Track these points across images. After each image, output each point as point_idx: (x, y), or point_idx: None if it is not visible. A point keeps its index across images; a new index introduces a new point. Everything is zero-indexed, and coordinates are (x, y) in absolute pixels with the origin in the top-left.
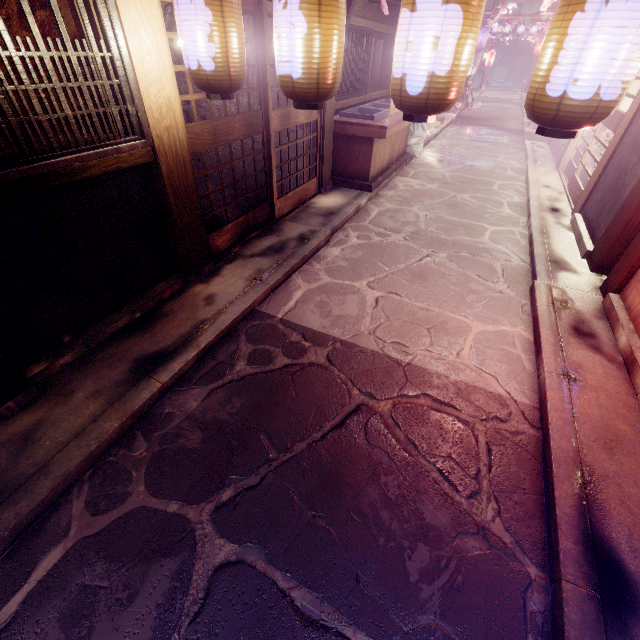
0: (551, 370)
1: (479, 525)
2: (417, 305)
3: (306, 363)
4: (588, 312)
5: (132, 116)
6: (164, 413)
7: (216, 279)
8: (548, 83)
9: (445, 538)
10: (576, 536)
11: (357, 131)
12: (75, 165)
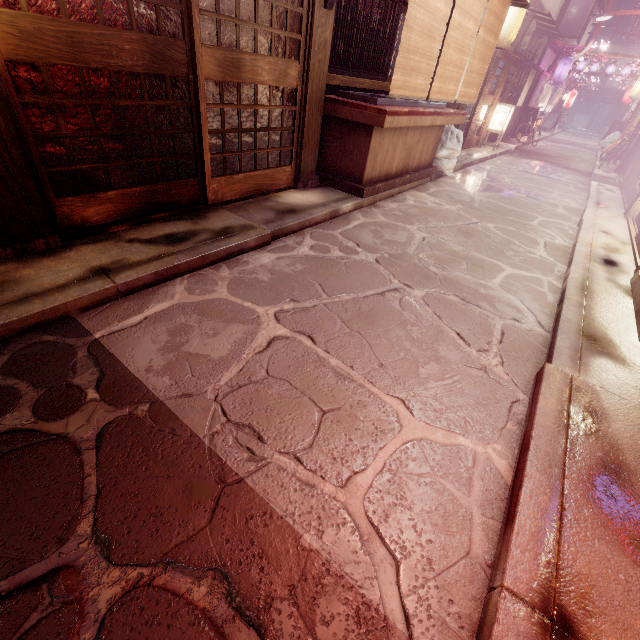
0: (518, 588)
1: None
2: (331, 363)
3: (53, 433)
4: (634, 449)
5: None
6: None
7: (45, 260)
8: None
9: None
10: None
11: (350, 114)
12: None
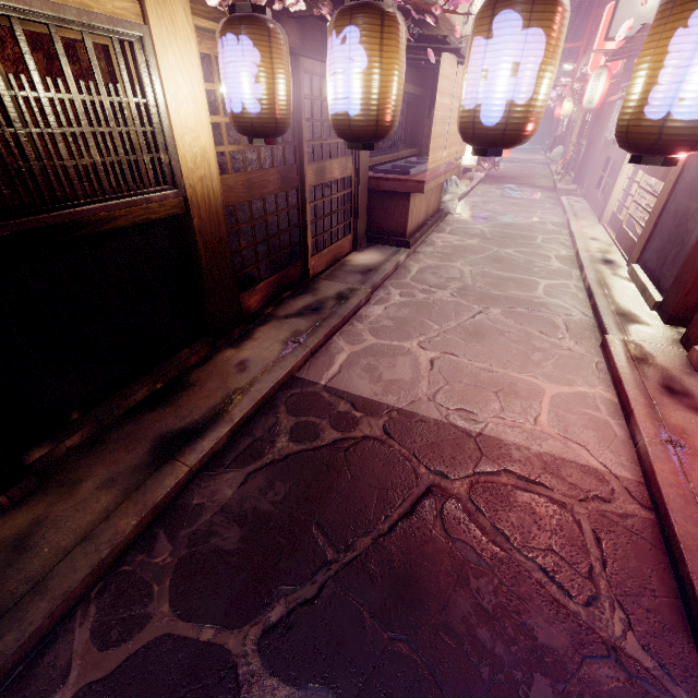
0: (651, 436)
1: (608, 644)
2: (478, 366)
3: (359, 437)
4: (674, 368)
5: (165, 165)
6: (192, 505)
7: (248, 343)
8: (647, 105)
9: (568, 665)
10: None
11: (393, 186)
12: (100, 215)
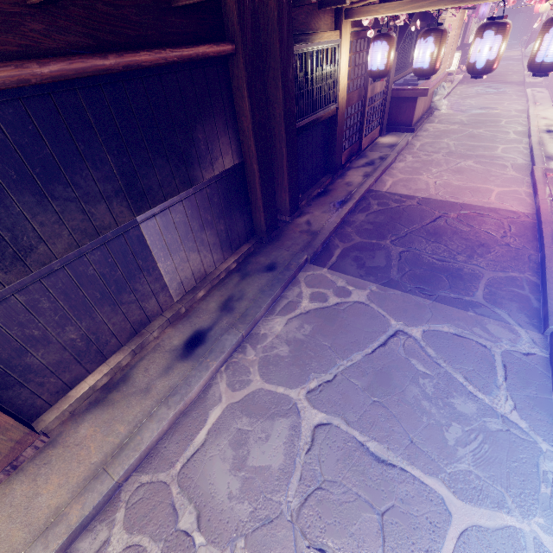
0: (543, 198)
1: (507, 243)
2: (460, 183)
3: (407, 205)
4: None
5: (334, 94)
6: (351, 221)
7: (346, 177)
8: (536, 58)
9: (492, 246)
10: (552, 238)
11: (407, 94)
12: (320, 115)
